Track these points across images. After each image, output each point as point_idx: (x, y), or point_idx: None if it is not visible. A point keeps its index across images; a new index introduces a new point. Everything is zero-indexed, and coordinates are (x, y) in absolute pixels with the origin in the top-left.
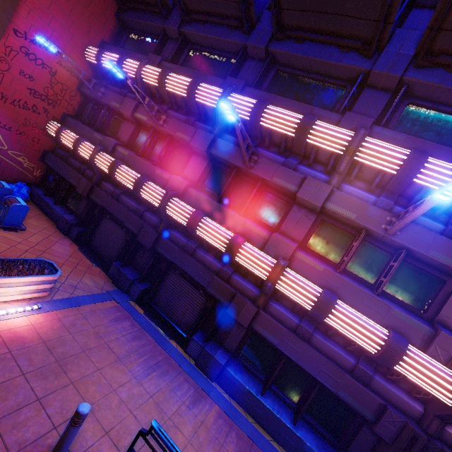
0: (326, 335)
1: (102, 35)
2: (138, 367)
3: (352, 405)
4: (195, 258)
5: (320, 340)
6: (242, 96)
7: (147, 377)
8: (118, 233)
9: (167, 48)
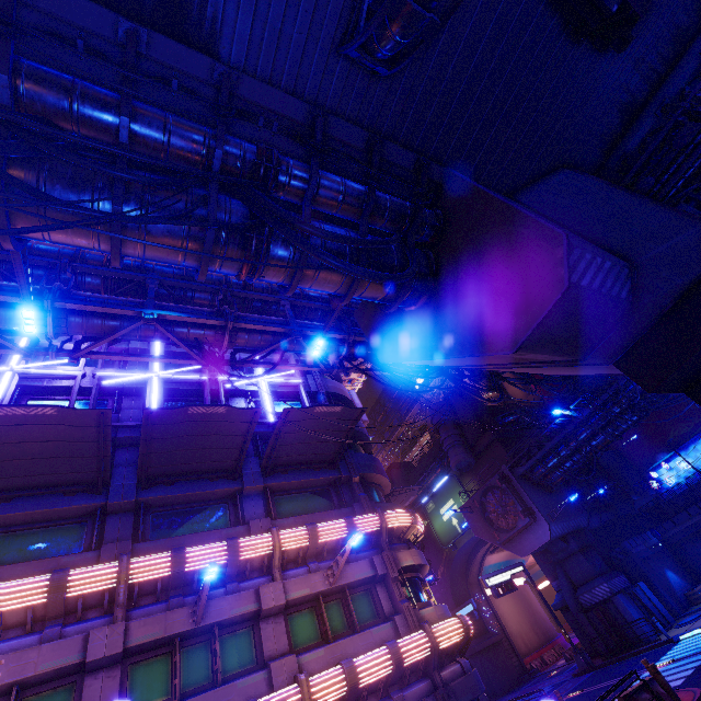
0: None
1: None
2: None
3: None
4: None
5: None
6: (148, 555)
7: None
8: None
9: None
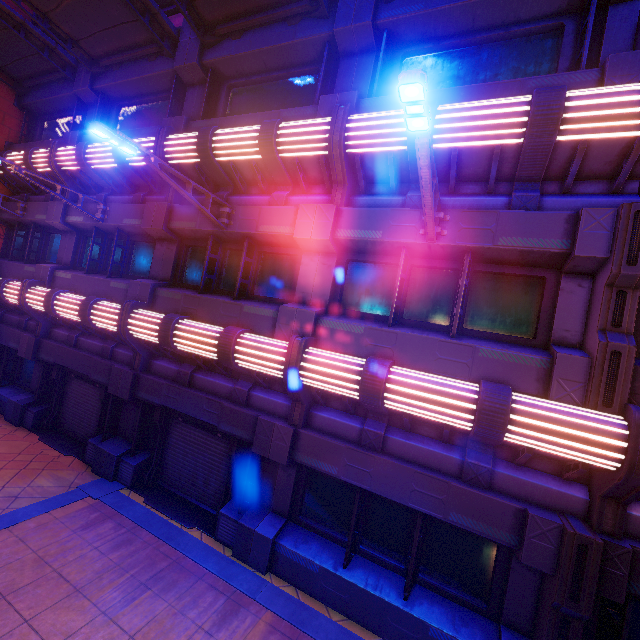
0: (406, 430)
1: (4, 136)
2: (113, 593)
3: (476, 530)
4: (195, 389)
5: (400, 443)
6: (182, 134)
7: (131, 604)
8: (91, 395)
9: (89, 119)
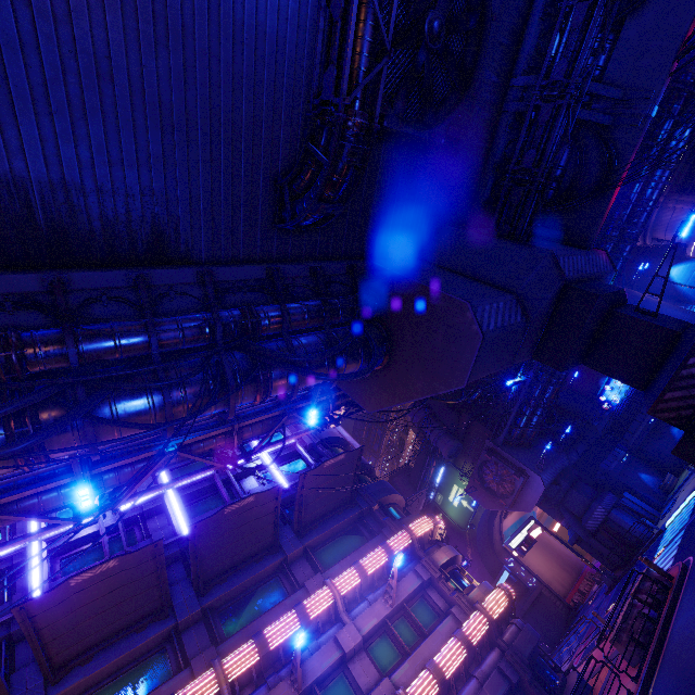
0: (456, 692)
1: None
2: None
3: (503, 693)
4: None
5: None
6: (234, 651)
7: None
8: None
9: None
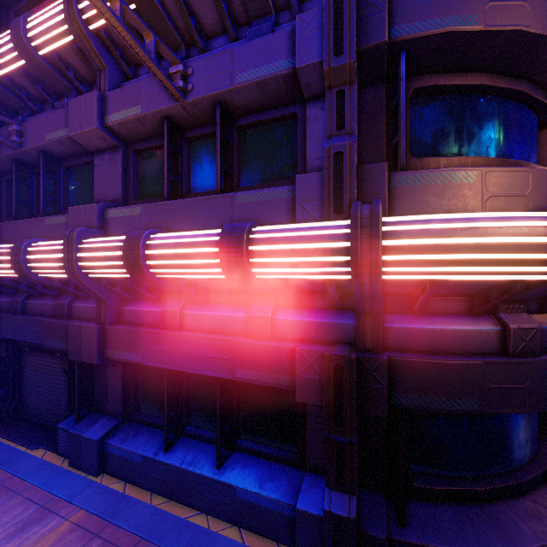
0: (198, 302)
1: None
2: None
3: (260, 381)
4: (28, 315)
5: (195, 316)
6: None
7: None
8: None
9: None
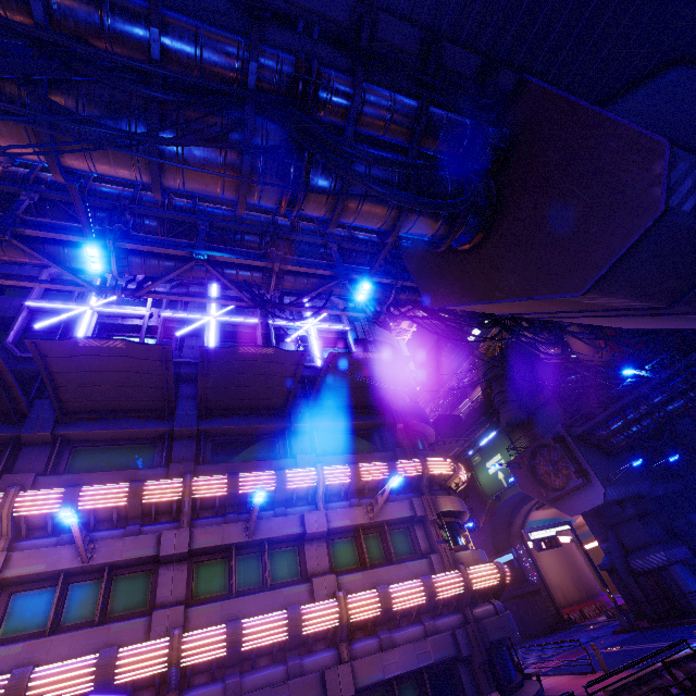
0: (397, 626)
1: None
2: None
3: (446, 656)
4: (248, 693)
5: (398, 636)
6: (207, 476)
7: None
8: None
9: (25, 458)
